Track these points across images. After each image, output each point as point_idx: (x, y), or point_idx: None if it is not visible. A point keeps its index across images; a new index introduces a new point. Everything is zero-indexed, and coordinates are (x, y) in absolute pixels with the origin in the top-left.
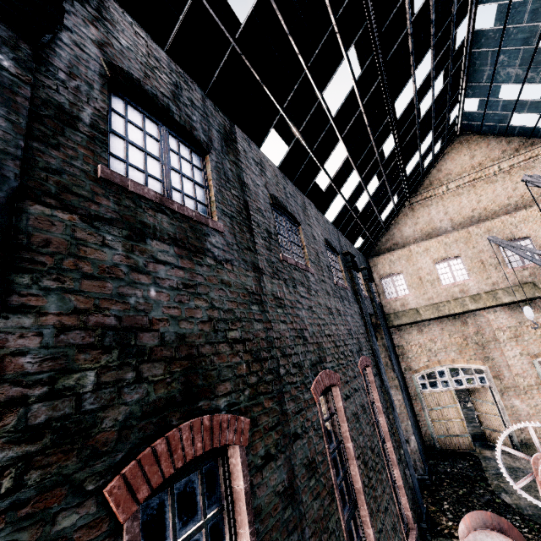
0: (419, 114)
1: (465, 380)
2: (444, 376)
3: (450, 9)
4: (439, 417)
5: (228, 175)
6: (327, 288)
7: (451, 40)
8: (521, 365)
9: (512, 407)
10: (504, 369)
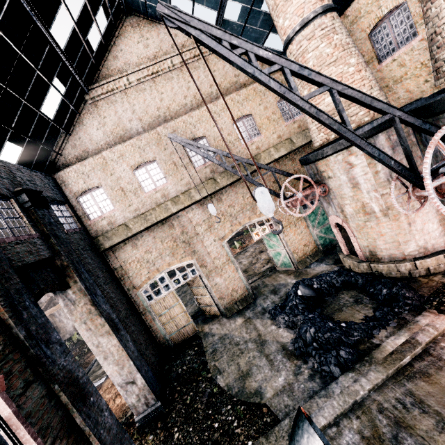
0: None
1: (181, 278)
2: (165, 281)
3: None
4: (168, 319)
5: None
6: None
7: None
8: (216, 250)
9: (216, 285)
10: (206, 257)
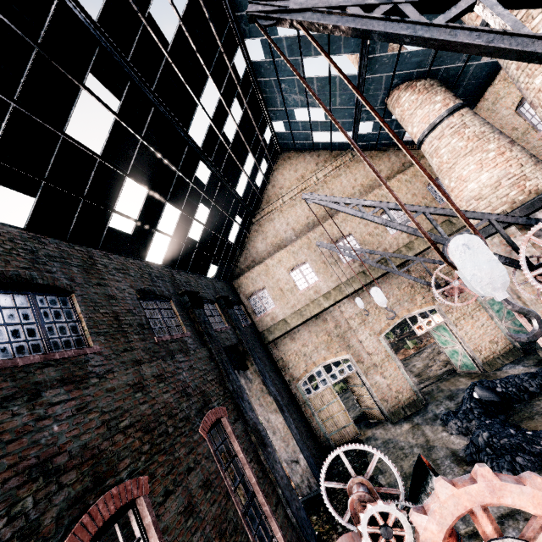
0: (227, 139)
1: (338, 373)
2: (321, 375)
3: (216, 41)
4: (327, 415)
5: None
6: (136, 356)
7: (231, 69)
8: (372, 344)
9: (376, 384)
10: (362, 352)
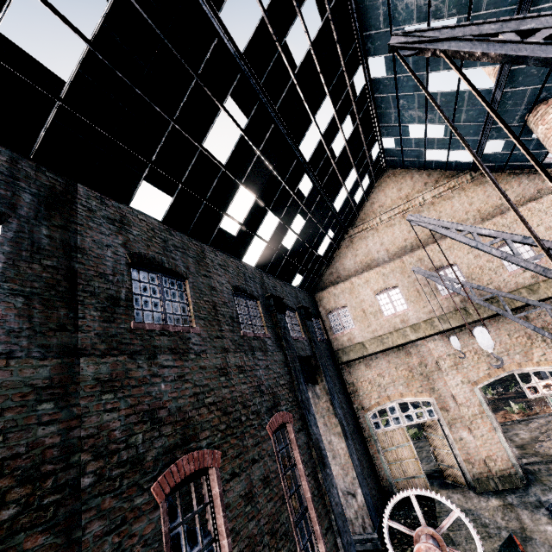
0: (334, 154)
1: (415, 415)
2: (395, 412)
3: (340, 61)
4: (394, 458)
5: (41, 244)
6: (225, 344)
7: (349, 87)
8: (463, 394)
9: (461, 440)
10: (449, 400)
